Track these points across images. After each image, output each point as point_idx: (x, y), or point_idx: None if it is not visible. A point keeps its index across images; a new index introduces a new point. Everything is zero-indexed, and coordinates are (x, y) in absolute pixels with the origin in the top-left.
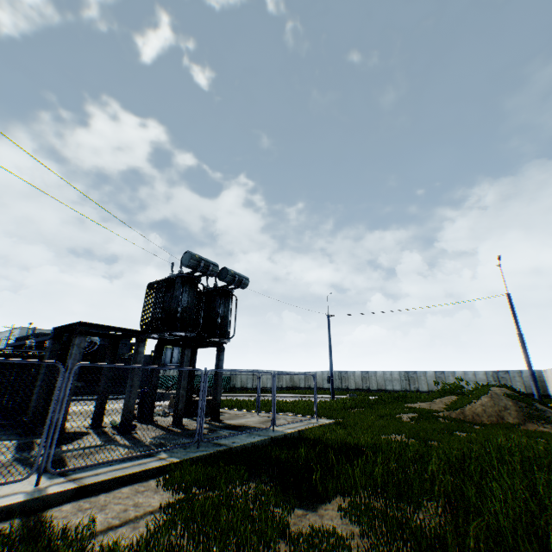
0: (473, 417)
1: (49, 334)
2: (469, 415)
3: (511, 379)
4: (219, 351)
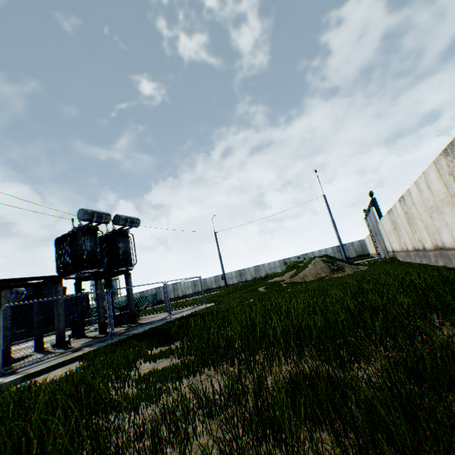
0: (304, 279)
1: None
2: (302, 278)
3: (348, 249)
4: (126, 276)
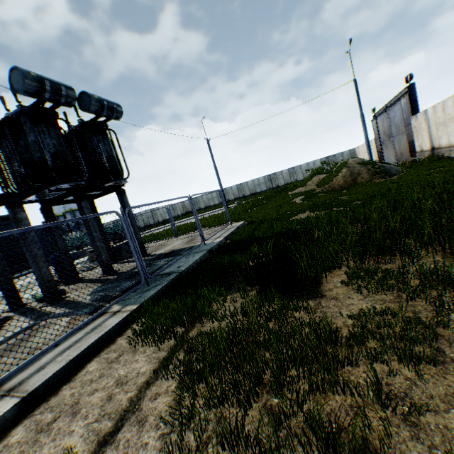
0: (338, 186)
1: None
2: (335, 186)
3: (337, 160)
4: (120, 194)
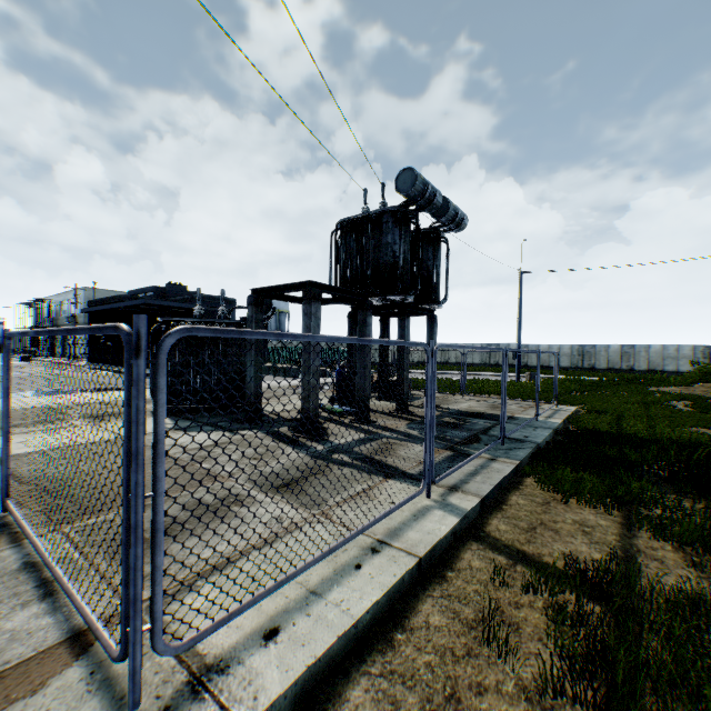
0: None
1: (132, 296)
2: None
3: None
4: (432, 321)
